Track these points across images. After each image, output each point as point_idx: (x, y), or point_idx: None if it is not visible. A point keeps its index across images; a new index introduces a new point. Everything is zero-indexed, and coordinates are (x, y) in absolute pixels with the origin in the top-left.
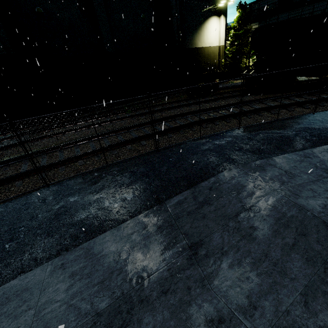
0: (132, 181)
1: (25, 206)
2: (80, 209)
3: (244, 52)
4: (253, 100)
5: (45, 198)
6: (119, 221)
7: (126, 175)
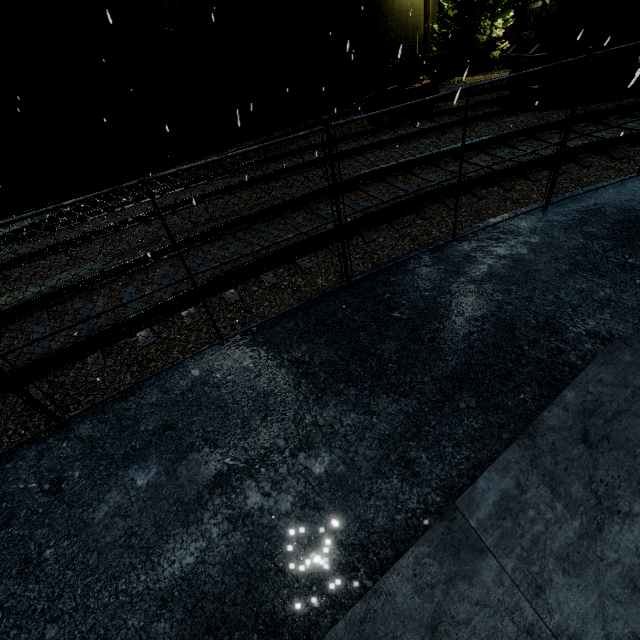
0: (309, 400)
1: (2, 511)
2: (174, 522)
3: (486, 1)
4: (548, 125)
5: (59, 474)
6: (310, 569)
7: (284, 374)
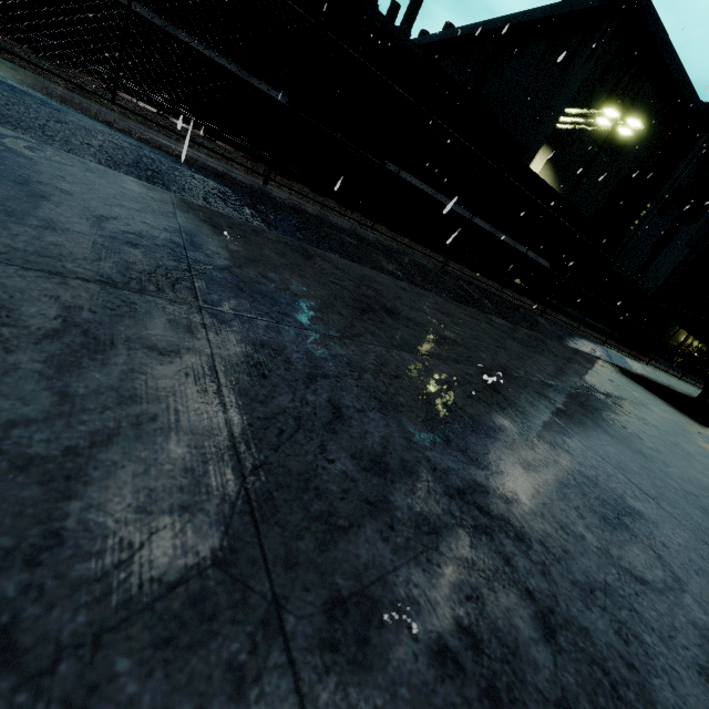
0: None
1: None
2: None
3: None
4: None
5: None
6: None
7: None
